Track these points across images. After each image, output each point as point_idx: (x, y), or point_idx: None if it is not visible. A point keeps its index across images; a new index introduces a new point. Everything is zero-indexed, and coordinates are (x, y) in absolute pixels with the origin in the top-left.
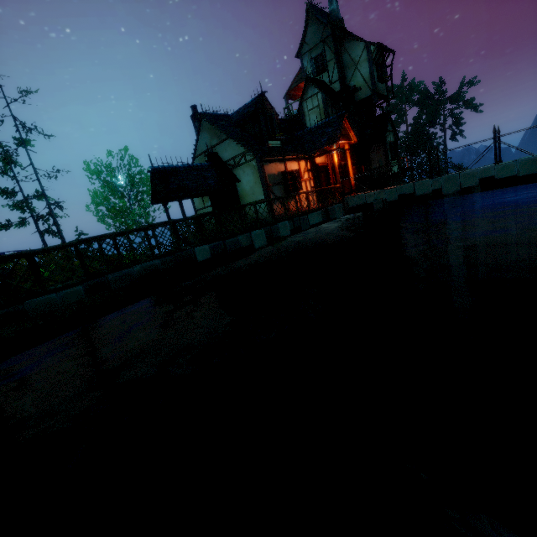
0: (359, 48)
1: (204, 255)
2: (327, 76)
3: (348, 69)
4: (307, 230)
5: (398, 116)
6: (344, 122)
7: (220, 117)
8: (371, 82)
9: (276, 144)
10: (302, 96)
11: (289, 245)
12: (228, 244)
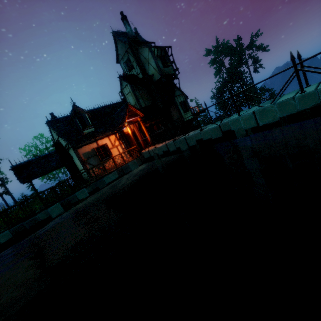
0: (146, 51)
1: (5, 238)
2: (135, 71)
3: (145, 64)
4: (107, 186)
5: (219, 64)
6: (130, 107)
7: (60, 119)
8: (158, 70)
9: (91, 131)
10: (121, 87)
11: (81, 207)
12: (27, 223)
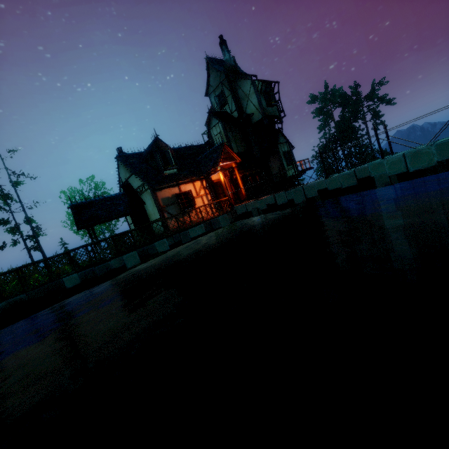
0: (248, 84)
1: (73, 282)
2: (228, 108)
3: (243, 100)
4: (191, 241)
5: (326, 116)
6: (226, 148)
7: (133, 155)
8: (260, 108)
9: (172, 172)
10: (209, 126)
11: (161, 260)
12: (98, 269)
